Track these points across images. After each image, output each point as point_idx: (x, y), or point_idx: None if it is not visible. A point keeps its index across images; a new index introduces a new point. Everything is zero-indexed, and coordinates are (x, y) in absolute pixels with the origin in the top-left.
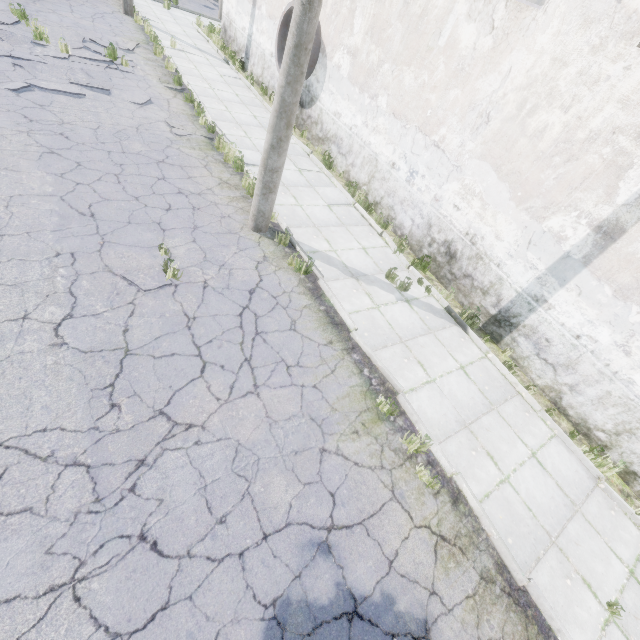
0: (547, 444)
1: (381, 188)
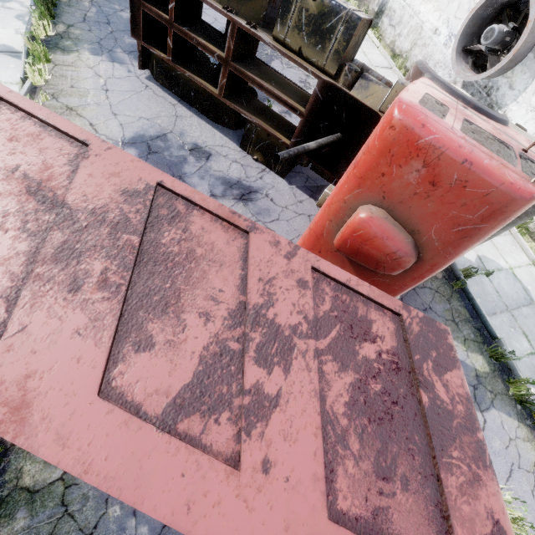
0: (374, 53)
1: None
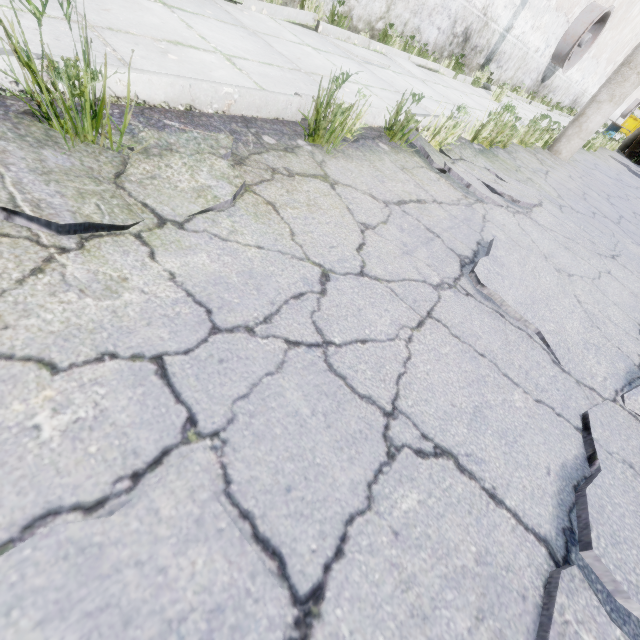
0: (524, 105)
1: (406, 9)
